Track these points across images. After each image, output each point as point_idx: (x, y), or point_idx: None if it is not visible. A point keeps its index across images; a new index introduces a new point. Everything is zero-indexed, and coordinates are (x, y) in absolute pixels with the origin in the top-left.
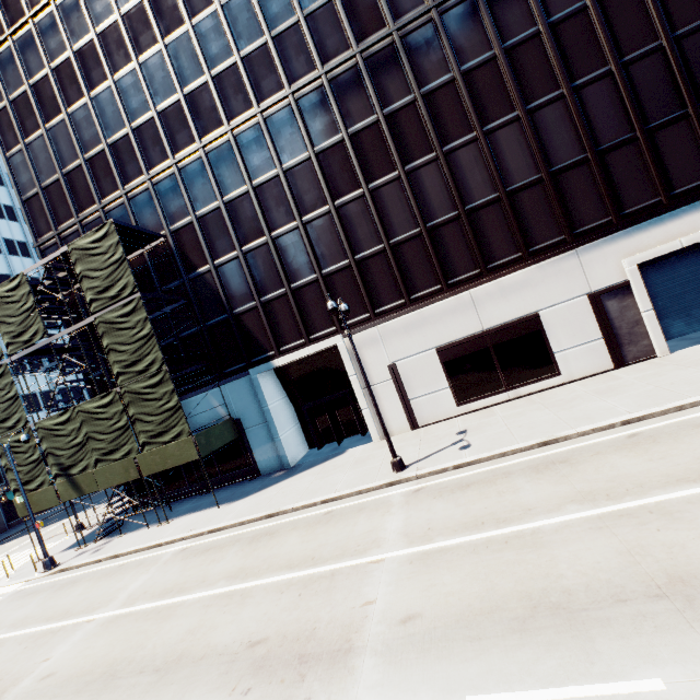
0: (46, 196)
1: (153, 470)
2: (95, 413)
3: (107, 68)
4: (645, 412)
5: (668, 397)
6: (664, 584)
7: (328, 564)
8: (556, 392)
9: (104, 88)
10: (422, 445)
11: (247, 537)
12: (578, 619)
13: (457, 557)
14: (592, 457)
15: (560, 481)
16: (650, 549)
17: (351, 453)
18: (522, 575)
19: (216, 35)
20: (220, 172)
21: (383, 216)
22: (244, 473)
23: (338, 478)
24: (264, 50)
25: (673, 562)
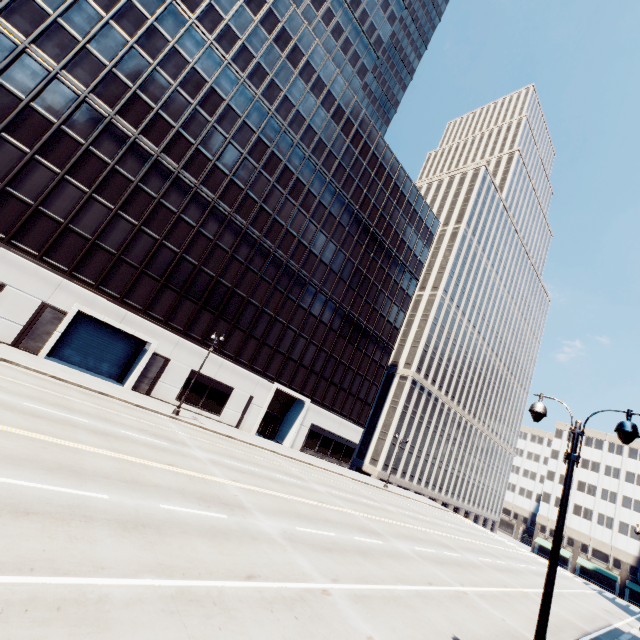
0: None
1: None
2: None
3: None
4: None
5: None
6: None
7: None
8: None
9: None
10: None
11: None
12: None
13: None
14: None
15: None
16: None
17: None
18: None
19: None
20: None
21: None
22: None
23: None
24: (43, 14)
25: None
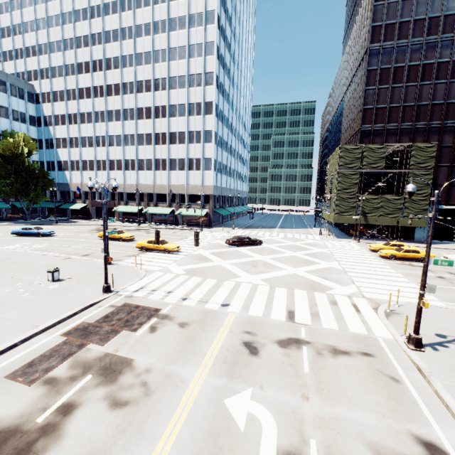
0: (375, 111)
1: (403, 225)
2: (389, 200)
3: (435, 77)
4: None
5: None
6: None
7: None
8: None
9: (427, 83)
10: None
11: None
12: None
13: None
14: None
15: None
16: None
17: None
18: None
19: None
20: None
21: None
22: (407, 237)
23: None
24: None
25: None
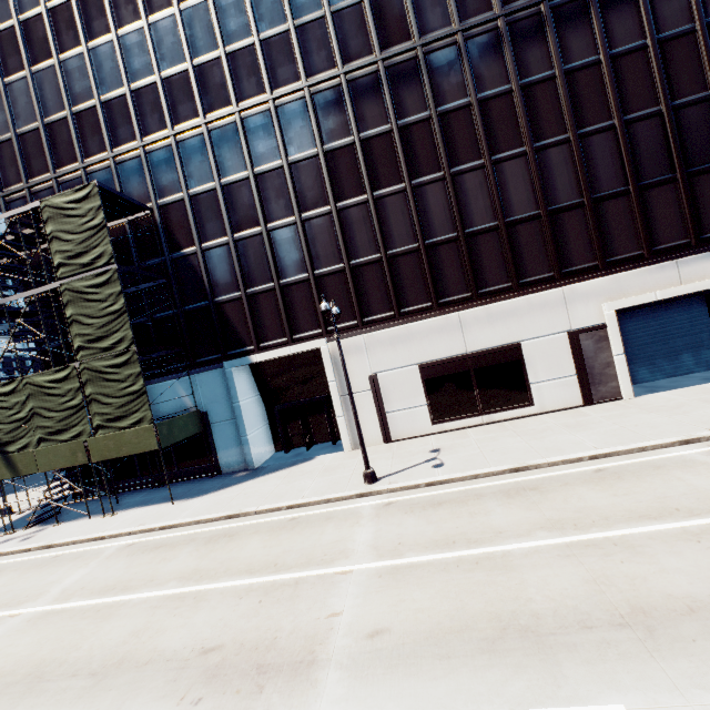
0: (20, 144)
1: (105, 457)
2: (46, 388)
3: (112, 20)
4: (612, 450)
5: (632, 438)
6: (627, 614)
7: (292, 572)
8: (528, 421)
9: (105, 40)
10: (395, 459)
11: (204, 537)
12: (546, 643)
13: (428, 574)
14: (561, 487)
15: (530, 508)
16: (614, 580)
17: (320, 460)
18: (492, 597)
19: (236, 11)
20: (221, 152)
21: (384, 225)
22: (203, 469)
23: (306, 484)
24: (285, 37)
25: (635, 594)
